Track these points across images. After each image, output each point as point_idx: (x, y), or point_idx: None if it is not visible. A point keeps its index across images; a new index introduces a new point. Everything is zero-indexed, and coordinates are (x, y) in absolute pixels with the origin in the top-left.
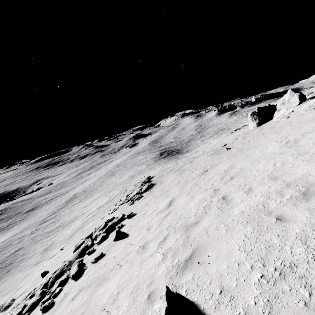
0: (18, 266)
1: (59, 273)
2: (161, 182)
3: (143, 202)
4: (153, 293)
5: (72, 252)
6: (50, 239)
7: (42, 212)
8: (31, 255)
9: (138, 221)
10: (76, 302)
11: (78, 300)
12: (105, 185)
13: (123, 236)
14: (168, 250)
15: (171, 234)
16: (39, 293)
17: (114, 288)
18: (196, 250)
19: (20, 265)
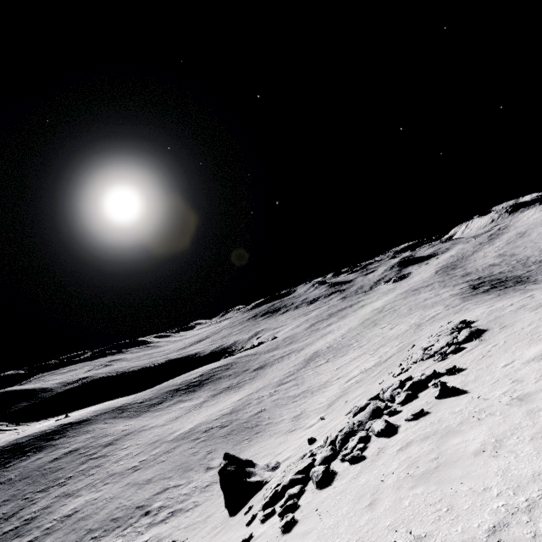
0: (267, 429)
1: (349, 432)
2: (502, 325)
3: (472, 354)
4: None
5: (345, 420)
6: (298, 405)
7: (274, 372)
8: (278, 420)
9: (477, 376)
10: (411, 451)
11: (414, 449)
12: (364, 339)
13: (454, 393)
14: None
15: None
16: (328, 448)
17: (485, 437)
18: None
19: (268, 429)
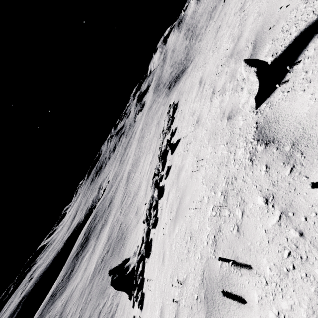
0: (128, 232)
1: (150, 207)
2: (182, 93)
3: (177, 117)
4: (231, 112)
5: None
6: (134, 206)
7: (117, 199)
8: (130, 222)
9: (181, 126)
10: (170, 199)
11: (170, 197)
12: (143, 148)
13: (176, 144)
14: (223, 87)
15: (217, 81)
16: (145, 225)
17: (192, 160)
18: (257, 36)
19: (128, 231)
